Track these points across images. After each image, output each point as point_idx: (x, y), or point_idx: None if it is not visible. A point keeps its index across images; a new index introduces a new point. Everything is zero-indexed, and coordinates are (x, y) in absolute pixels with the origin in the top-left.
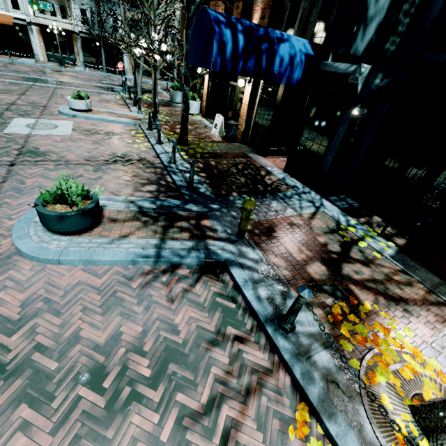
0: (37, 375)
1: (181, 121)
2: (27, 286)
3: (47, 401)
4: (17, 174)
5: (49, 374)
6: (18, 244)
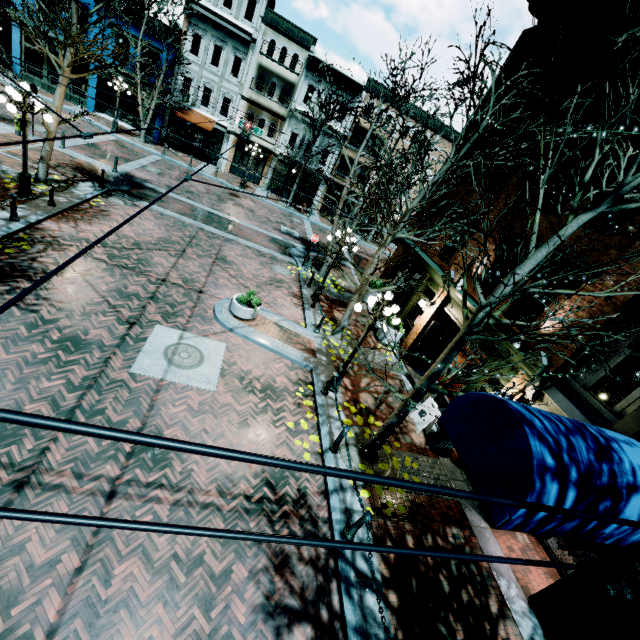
0: None
1: (381, 432)
2: None
3: None
4: (108, 536)
5: None
6: None
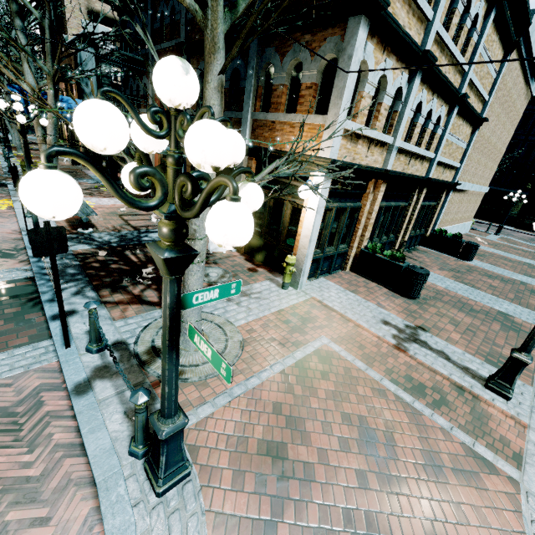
0: None
1: None
2: None
3: None
4: None
5: None
6: None
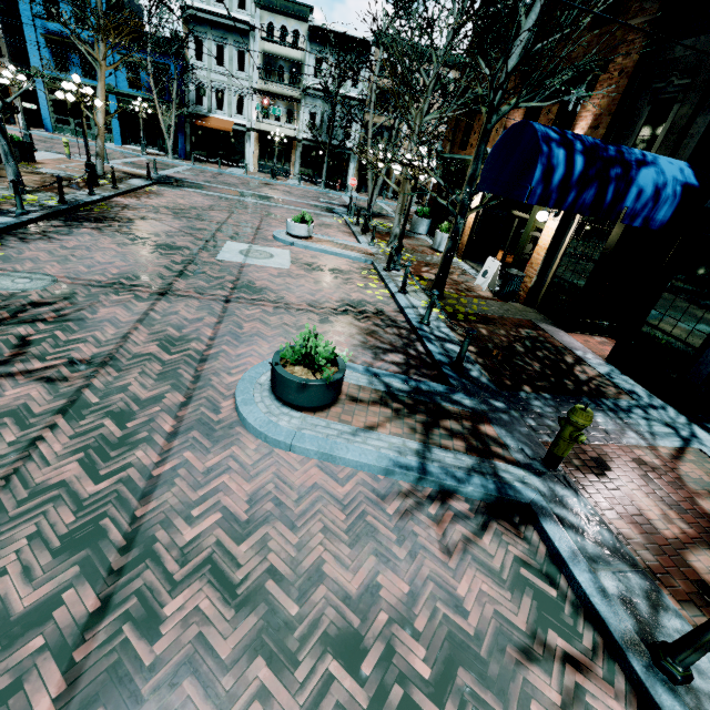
0: (273, 617)
1: (441, 264)
2: (253, 474)
3: (289, 665)
4: (233, 314)
5: (288, 621)
6: (244, 411)
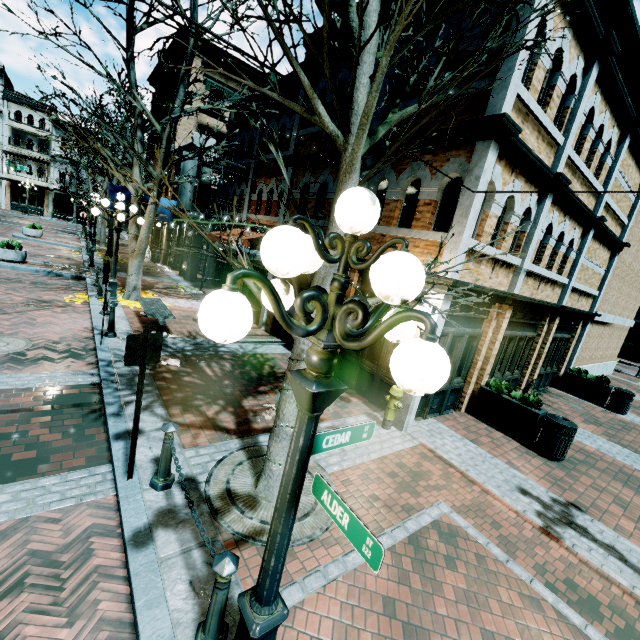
0: None
1: (108, 242)
2: None
3: None
4: None
5: None
6: None
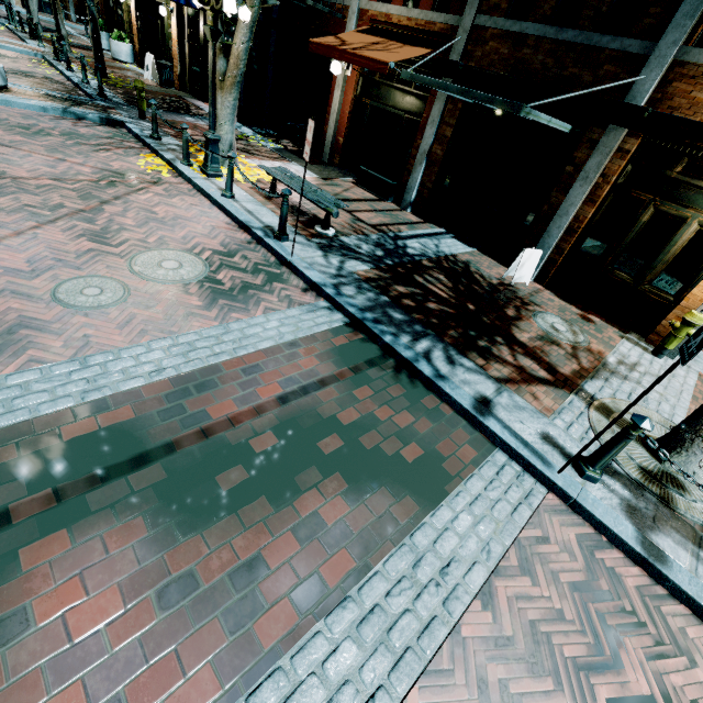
0: None
1: (93, 46)
2: None
3: None
4: None
5: None
6: None
